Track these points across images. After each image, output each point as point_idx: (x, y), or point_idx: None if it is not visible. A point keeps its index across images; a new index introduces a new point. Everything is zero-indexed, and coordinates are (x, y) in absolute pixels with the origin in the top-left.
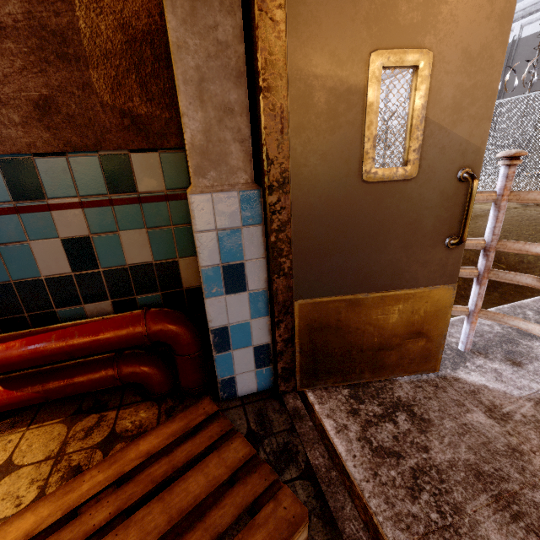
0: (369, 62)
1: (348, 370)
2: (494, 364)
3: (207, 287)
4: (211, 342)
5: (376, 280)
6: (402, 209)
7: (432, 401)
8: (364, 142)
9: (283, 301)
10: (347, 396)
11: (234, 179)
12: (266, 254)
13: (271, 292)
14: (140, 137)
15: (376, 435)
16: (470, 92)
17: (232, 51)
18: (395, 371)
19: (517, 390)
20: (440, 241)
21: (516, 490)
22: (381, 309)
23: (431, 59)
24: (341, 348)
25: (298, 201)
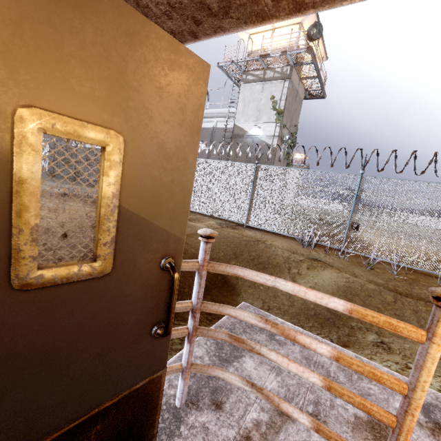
0: (15, 119)
1: None
2: (203, 417)
3: None
4: None
5: (55, 415)
6: (92, 312)
7: None
8: (13, 233)
9: None
10: None
11: None
12: None
13: None
14: None
15: None
16: (168, 186)
17: None
18: None
19: None
20: (146, 333)
21: None
22: None
23: (122, 144)
24: None
25: None
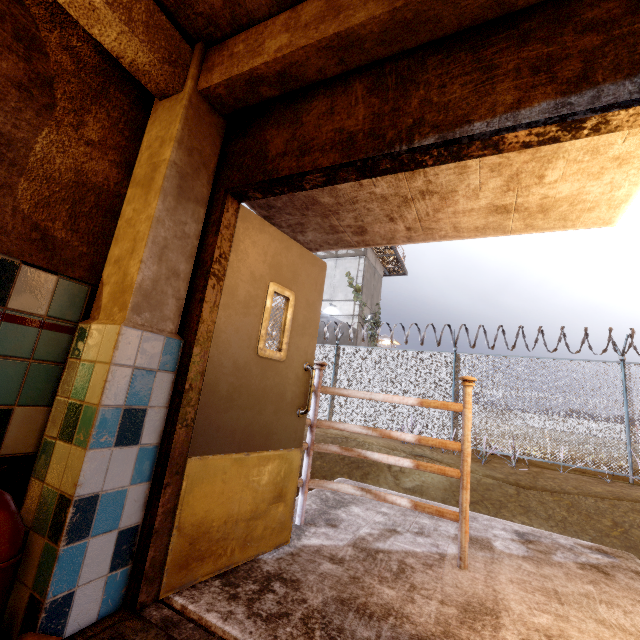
0: (269, 286)
1: (220, 552)
2: (322, 529)
3: (97, 433)
4: (67, 522)
5: (256, 440)
6: (276, 381)
7: (294, 565)
8: (262, 329)
9: (178, 457)
10: (220, 585)
11: (162, 325)
12: (169, 403)
13: (163, 448)
14: (43, 254)
15: (263, 607)
16: (309, 321)
17: (191, 241)
18: (259, 547)
19: (341, 541)
20: (294, 411)
21: (365, 601)
22: (257, 470)
23: (295, 298)
24: (219, 520)
25: (214, 357)
